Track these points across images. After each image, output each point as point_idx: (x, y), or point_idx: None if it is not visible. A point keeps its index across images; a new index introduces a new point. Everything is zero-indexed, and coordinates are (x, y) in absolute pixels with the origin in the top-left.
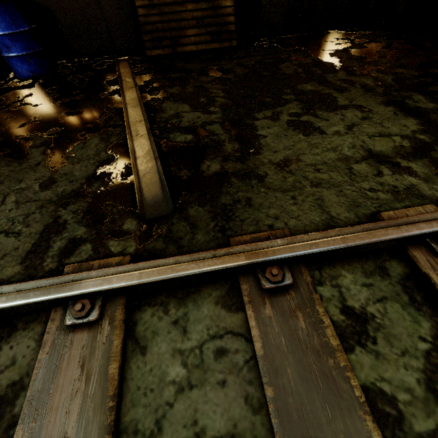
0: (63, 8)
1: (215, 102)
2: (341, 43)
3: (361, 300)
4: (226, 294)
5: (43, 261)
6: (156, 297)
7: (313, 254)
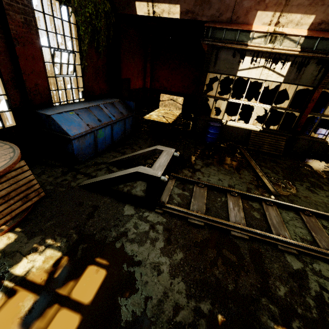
0: (227, 128)
1: (279, 173)
2: (326, 168)
3: (326, 224)
4: (295, 213)
5: (251, 193)
6: (280, 208)
7: (316, 212)
